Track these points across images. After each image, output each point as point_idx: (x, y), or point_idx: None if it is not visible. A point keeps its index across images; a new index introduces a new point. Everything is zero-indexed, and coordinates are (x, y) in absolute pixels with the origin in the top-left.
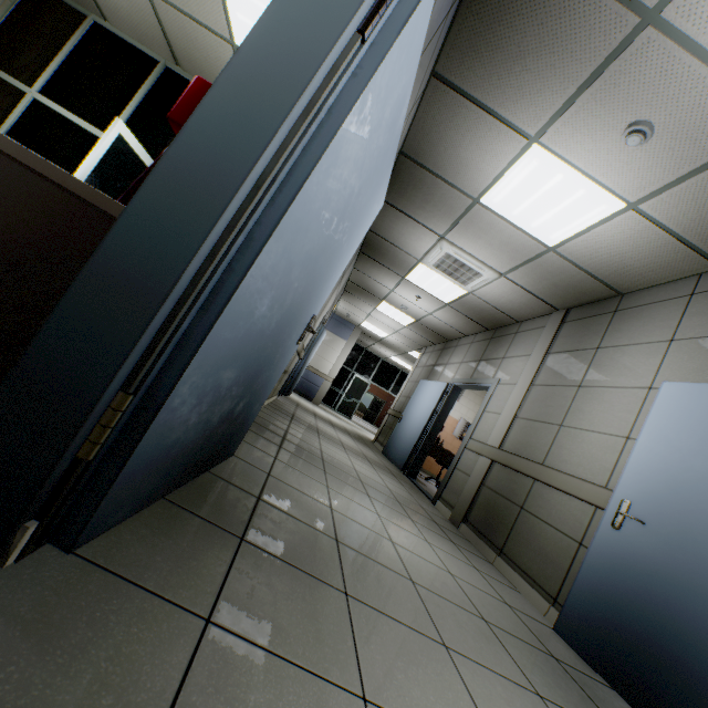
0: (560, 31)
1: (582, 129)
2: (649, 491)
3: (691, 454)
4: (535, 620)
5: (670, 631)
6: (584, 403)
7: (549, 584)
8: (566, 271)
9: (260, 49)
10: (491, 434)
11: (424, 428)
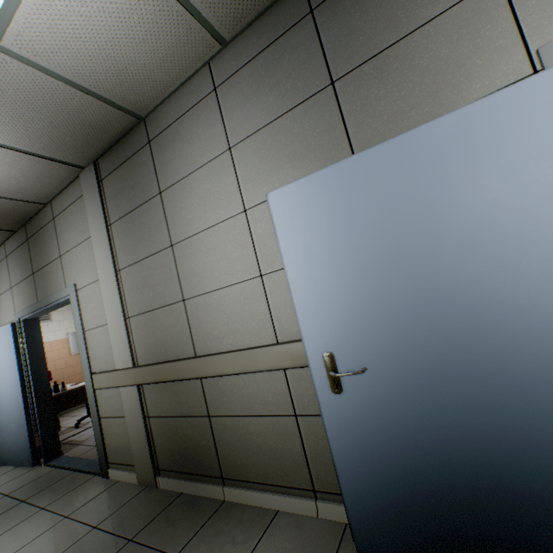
0: None
1: None
2: (342, 328)
3: (352, 261)
4: None
5: (465, 464)
6: (191, 261)
7: (297, 479)
8: (53, 94)
9: None
10: (114, 354)
11: (24, 396)
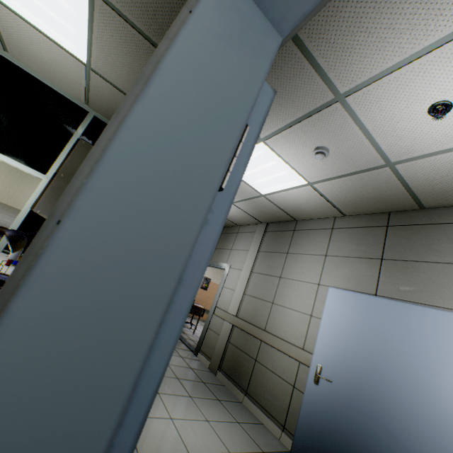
0: (288, 86)
1: (291, 142)
2: (331, 359)
3: (349, 335)
4: (278, 452)
5: (353, 451)
6: (284, 289)
7: (279, 416)
8: (270, 206)
9: (78, 263)
10: (230, 305)
11: None
